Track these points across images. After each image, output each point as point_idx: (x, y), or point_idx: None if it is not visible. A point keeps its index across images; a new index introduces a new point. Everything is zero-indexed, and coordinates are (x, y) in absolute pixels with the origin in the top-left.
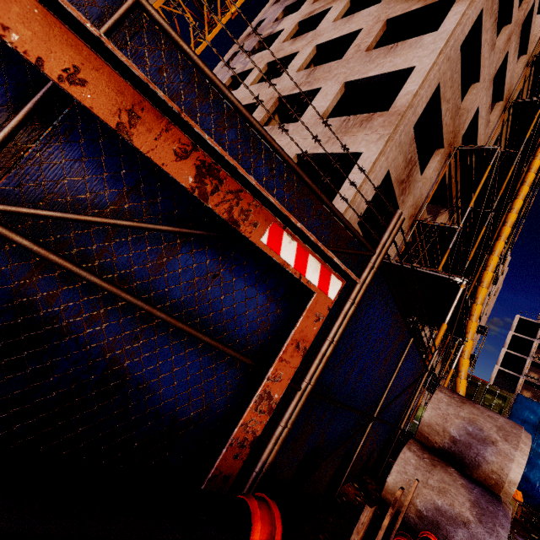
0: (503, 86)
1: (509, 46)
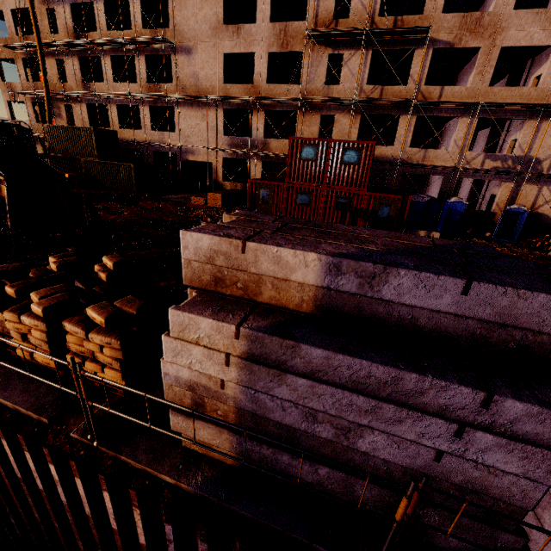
0: None
1: None
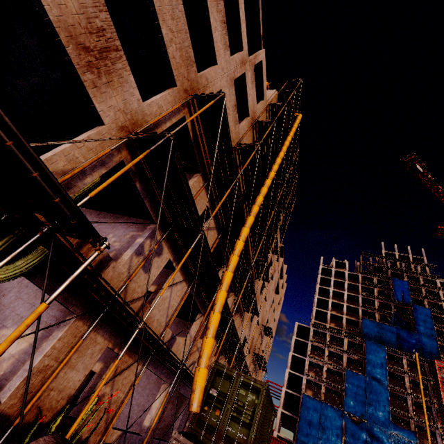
0: (247, 104)
1: (245, 70)
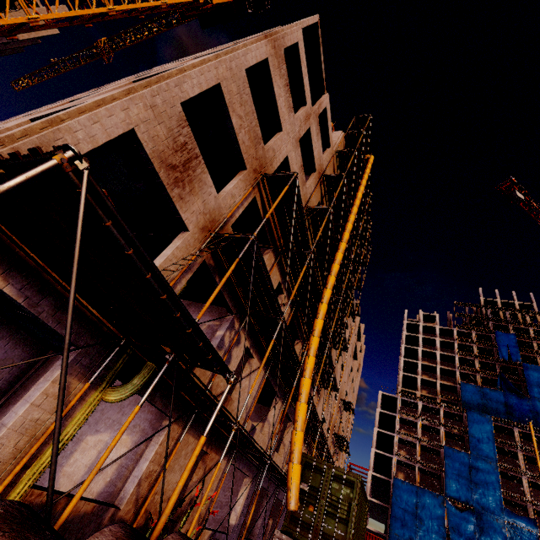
0: (313, 159)
1: (310, 125)
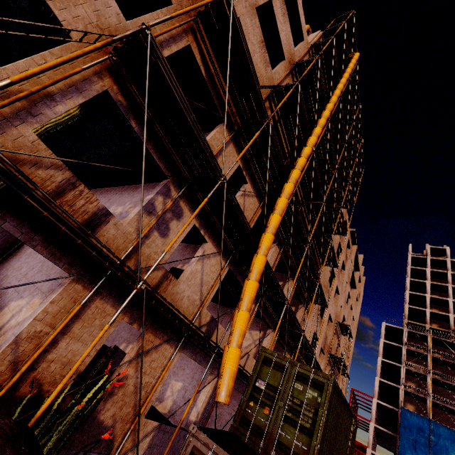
0: (280, 43)
1: None
